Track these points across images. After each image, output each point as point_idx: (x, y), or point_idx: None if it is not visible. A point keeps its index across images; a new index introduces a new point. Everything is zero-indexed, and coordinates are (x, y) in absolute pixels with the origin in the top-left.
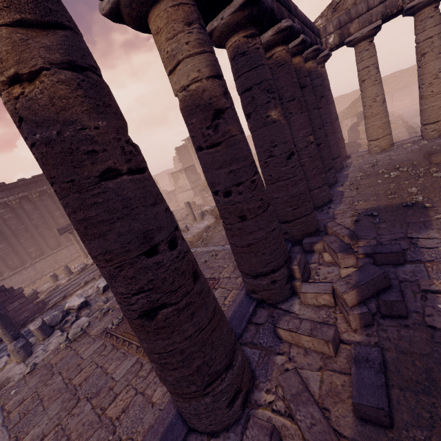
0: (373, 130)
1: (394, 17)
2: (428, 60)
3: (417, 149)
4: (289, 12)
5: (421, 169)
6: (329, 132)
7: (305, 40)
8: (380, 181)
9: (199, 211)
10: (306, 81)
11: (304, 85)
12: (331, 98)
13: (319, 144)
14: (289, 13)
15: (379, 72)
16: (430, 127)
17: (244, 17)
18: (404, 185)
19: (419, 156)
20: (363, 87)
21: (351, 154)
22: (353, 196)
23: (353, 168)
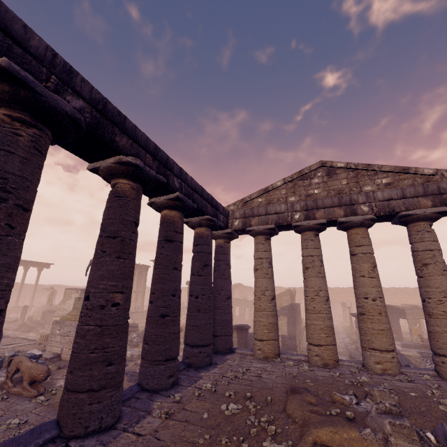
0: (259, 327)
1: (288, 229)
2: (310, 275)
3: (293, 373)
4: (165, 166)
5: (264, 416)
6: (203, 307)
7: (183, 199)
8: (205, 415)
9: (10, 352)
10: (175, 236)
11: (172, 239)
12: (228, 274)
13: (165, 315)
14: (161, 165)
15: (272, 267)
16: (313, 348)
17: (6, 93)
18: (218, 446)
19: (286, 387)
20: (256, 275)
21: (237, 348)
22: (140, 434)
23: (217, 370)
